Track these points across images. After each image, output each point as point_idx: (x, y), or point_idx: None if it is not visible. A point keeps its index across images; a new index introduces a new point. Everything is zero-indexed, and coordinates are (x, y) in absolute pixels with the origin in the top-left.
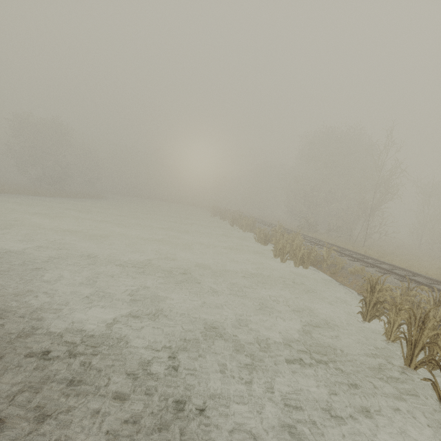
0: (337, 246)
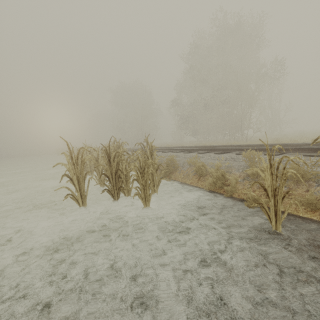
0: None
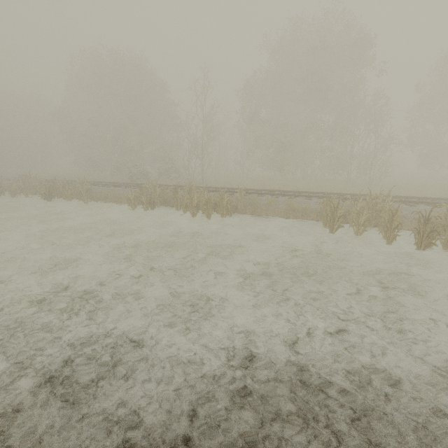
0: (209, 187)
